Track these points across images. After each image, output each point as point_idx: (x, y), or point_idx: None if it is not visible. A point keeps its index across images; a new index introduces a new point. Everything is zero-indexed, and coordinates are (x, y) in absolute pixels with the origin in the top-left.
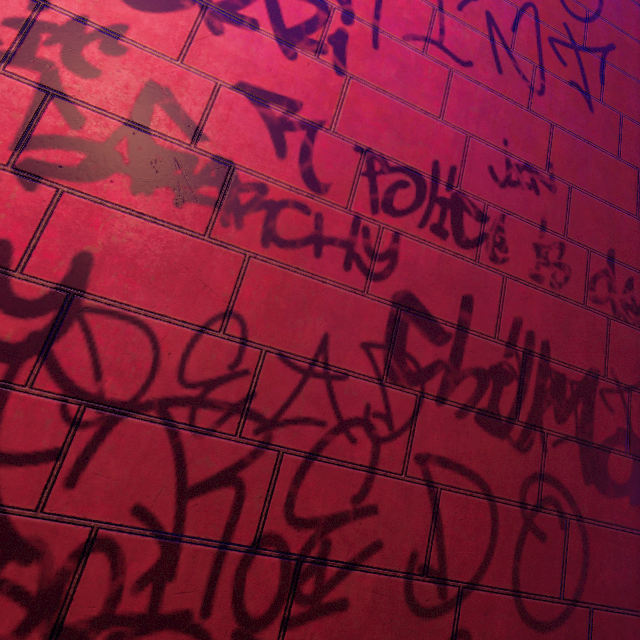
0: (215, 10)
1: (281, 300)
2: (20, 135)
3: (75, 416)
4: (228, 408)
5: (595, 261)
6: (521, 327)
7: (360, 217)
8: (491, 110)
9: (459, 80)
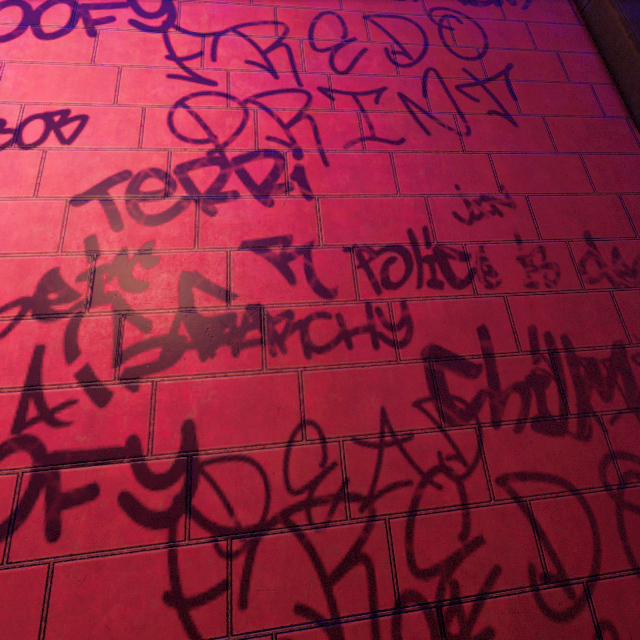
0: (205, 198)
1: (337, 395)
2: (115, 354)
3: (227, 550)
4: (332, 499)
5: (576, 248)
6: (537, 333)
7: (369, 302)
8: (435, 167)
9: (400, 157)
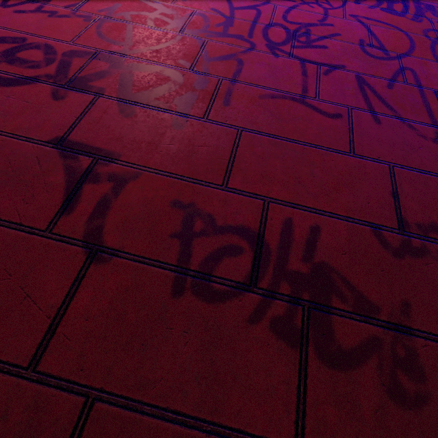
0: None
1: None
2: None
3: None
4: None
5: None
6: None
7: None
8: None
9: None
